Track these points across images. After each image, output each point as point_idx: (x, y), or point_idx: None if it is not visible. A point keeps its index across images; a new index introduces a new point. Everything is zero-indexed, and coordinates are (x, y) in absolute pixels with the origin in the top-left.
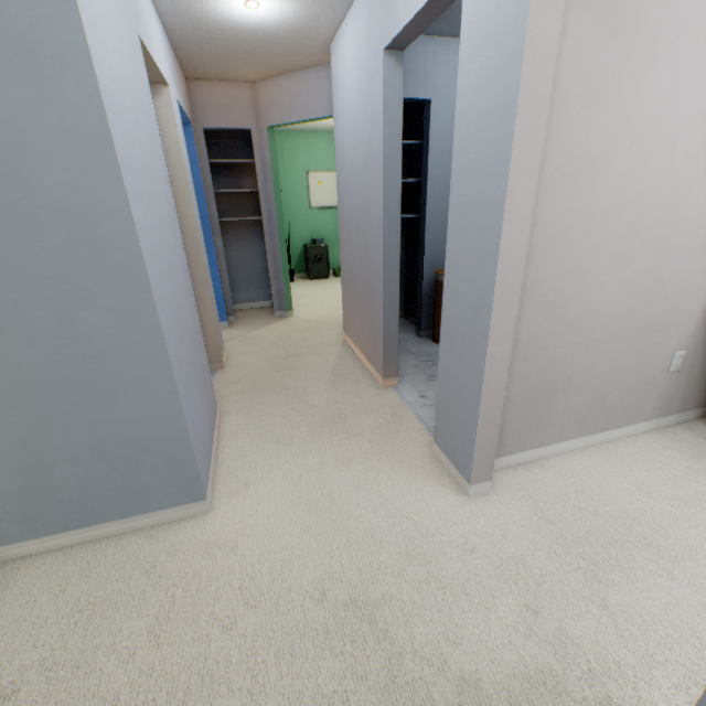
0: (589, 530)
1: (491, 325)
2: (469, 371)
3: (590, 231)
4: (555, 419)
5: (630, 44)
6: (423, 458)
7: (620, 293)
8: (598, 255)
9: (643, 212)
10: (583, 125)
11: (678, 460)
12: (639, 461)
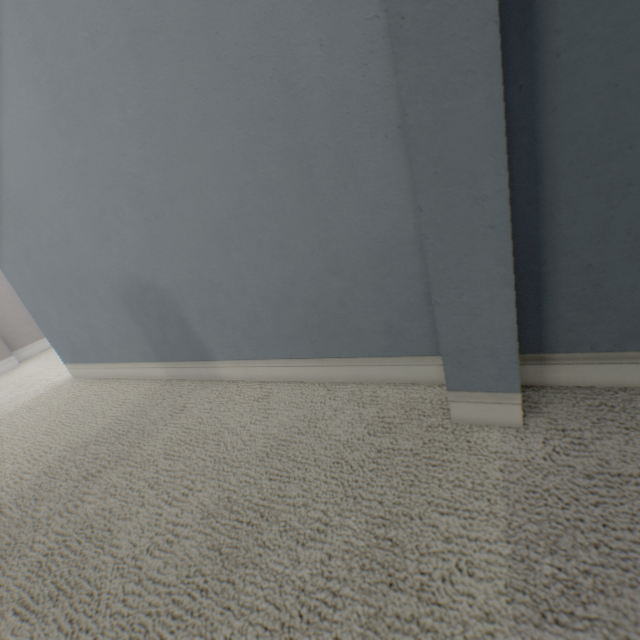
0: None
1: None
2: None
3: None
4: None
5: None
6: None
7: None
8: None
9: None
10: None
11: None
12: None
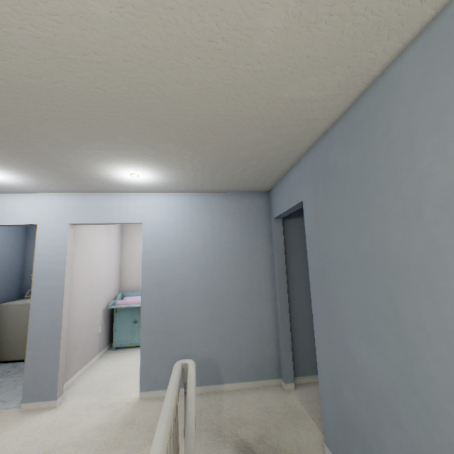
0: (102, 386)
1: (63, 325)
2: (52, 347)
3: (77, 292)
4: (75, 362)
5: (80, 248)
6: (19, 415)
7: (86, 310)
8: (80, 299)
9: (87, 285)
10: (73, 265)
11: (111, 360)
12: (102, 366)
